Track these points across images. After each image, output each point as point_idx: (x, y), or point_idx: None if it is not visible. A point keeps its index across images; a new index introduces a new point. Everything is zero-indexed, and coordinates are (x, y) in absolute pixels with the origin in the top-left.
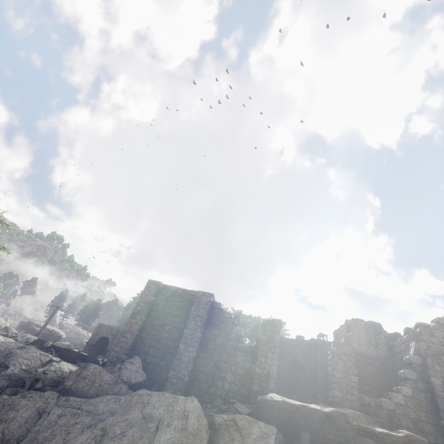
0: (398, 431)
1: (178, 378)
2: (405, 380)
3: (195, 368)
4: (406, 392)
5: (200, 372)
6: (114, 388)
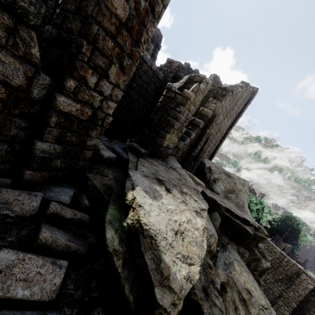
0: (195, 180)
1: None
2: (193, 125)
3: None
4: (192, 136)
5: None
6: None
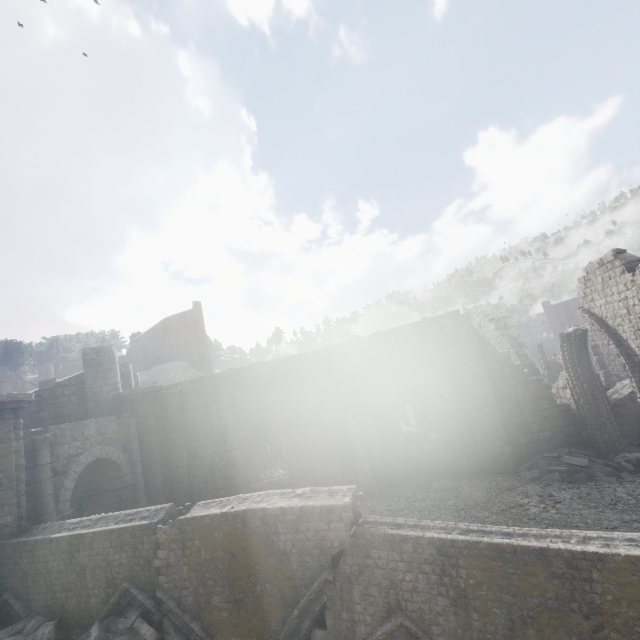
0: None
1: None
2: None
3: None
4: None
5: None
6: None
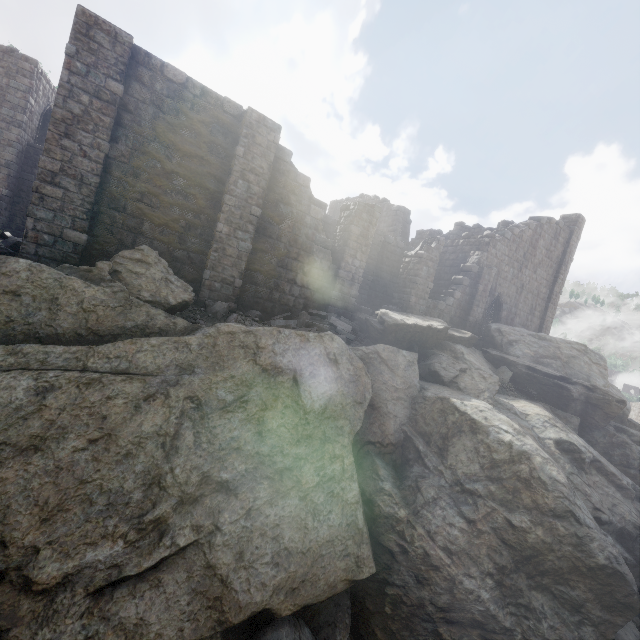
0: (460, 332)
1: (223, 281)
2: (456, 285)
3: (249, 266)
4: (457, 296)
5: (257, 273)
6: (131, 316)
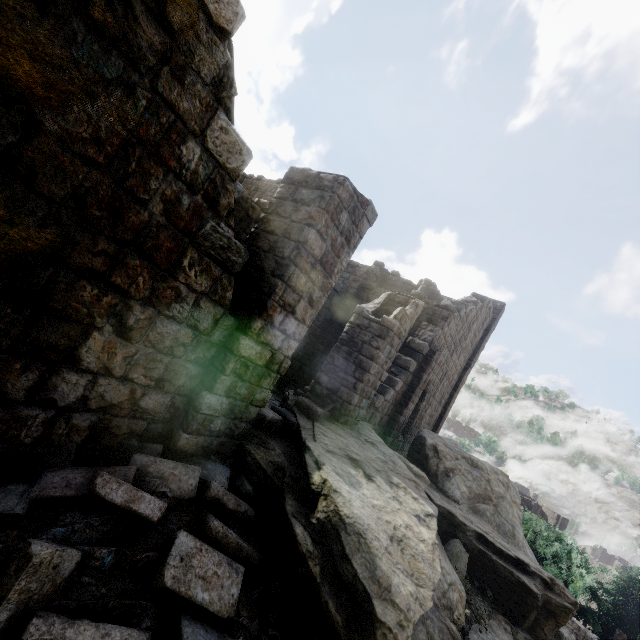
0: (410, 469)
1: None
2: (398, 367)
3: None
4: (398, 387)
5: None
6: None
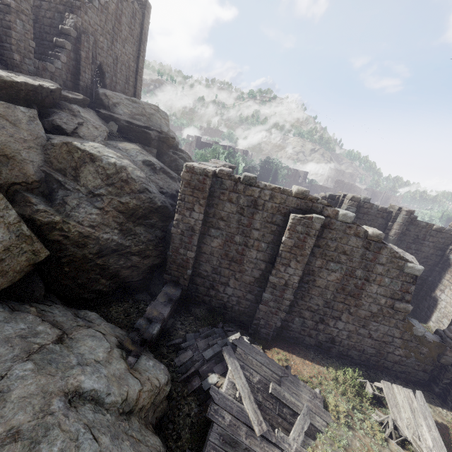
0: (74, 94)
1: None
2: (60, 48)
3: None
4: (64, 60)
5: None
6: None
